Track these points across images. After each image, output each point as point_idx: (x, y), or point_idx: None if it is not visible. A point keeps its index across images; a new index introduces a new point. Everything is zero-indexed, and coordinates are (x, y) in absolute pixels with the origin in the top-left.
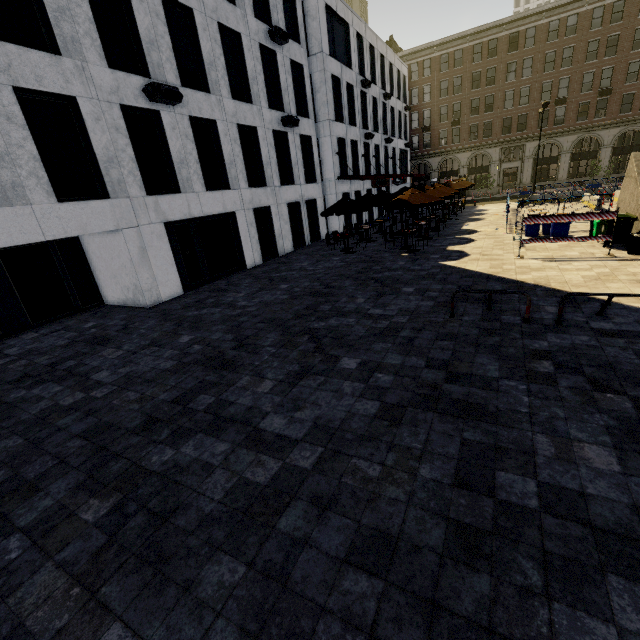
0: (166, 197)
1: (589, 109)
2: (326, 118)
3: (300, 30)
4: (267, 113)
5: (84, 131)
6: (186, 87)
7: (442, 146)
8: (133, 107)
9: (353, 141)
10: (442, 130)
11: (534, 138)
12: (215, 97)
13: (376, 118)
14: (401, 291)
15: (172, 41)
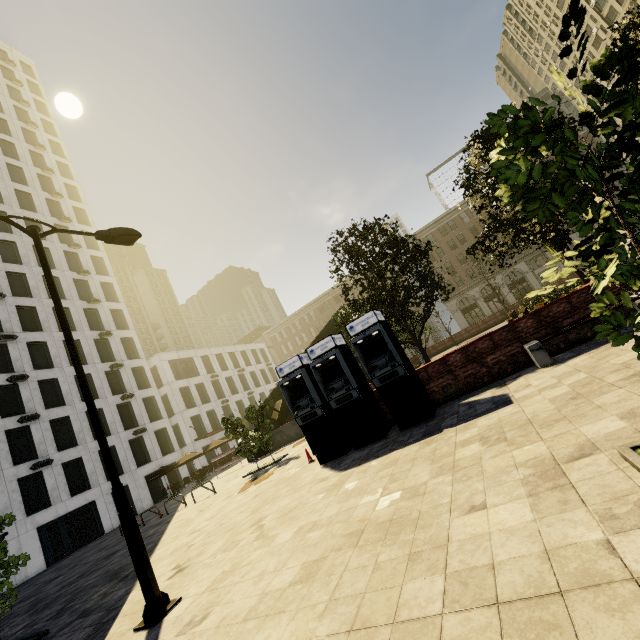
0: (41, 512)
1: None
2: (179, 411)
3: (150, 381)
4: (124, 433)
5: None
6: (63, 449)
7: None
8: (26, 475)
9: (212, 410)
10: None
11: None
12: (82, 445)
13: (235, 386)
14: None
15: (56, 434)
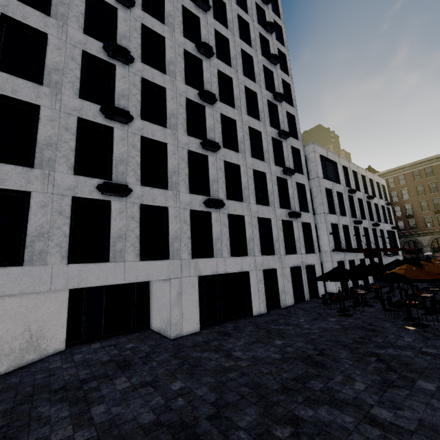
0: (203, 259)
1: None
2: (322, 212)
3: (303, 168)
4: (278, 210)
5: (167, 223)
6: (229, 199)
7: (429, 228)
8: (197, 210)
9: (344, 225)
10: (426, 217)
11: None
12: (245, 203)
13: (362, 210)
14: (416, 385)
15: (226, 179)
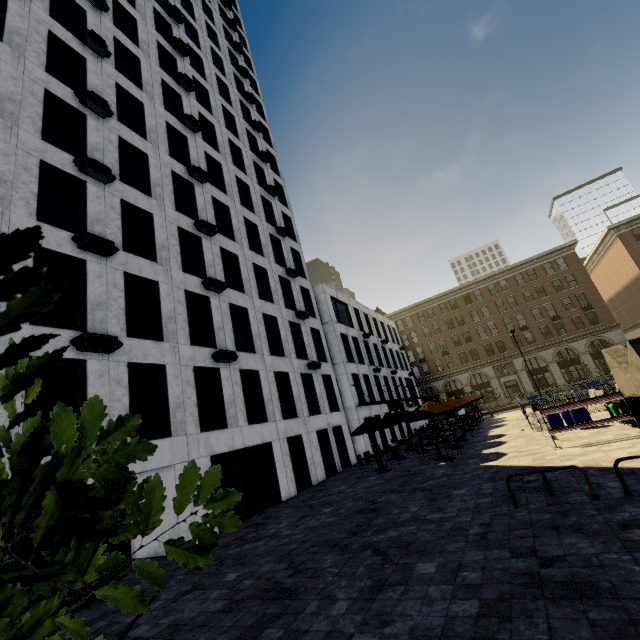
0: (215, 432)
1: (550, 330)
2: (340, 361)
3: (315, 311)
4: (296, 362)
5: (164, 386)
6: (239, 351)
7: (440, 371)
8: (201, 367)
9: (364, 375)
10: (436, 360)
11: (517, 355)
12: (259, 355)
13: (379, 357)
14: (453, 494)
15: (232, 326)
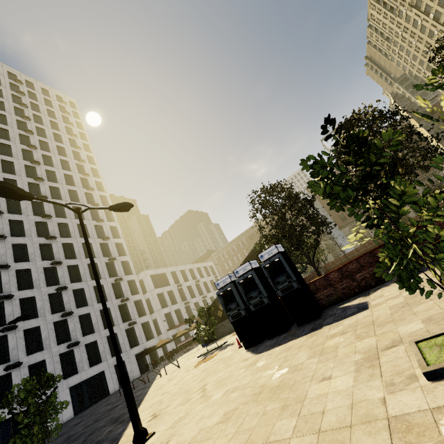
0: (72, 377)
1: None
2: (157, 310)
3: (139, 289)
4: (122, 325)
5: (46, 367)
6: (86, 335)
7: None
8: (64, 352)
9: (178, 309)
10: None
11: None
12: (97, 332)
13: (193, 292)
14: None
15: (82, 324)
